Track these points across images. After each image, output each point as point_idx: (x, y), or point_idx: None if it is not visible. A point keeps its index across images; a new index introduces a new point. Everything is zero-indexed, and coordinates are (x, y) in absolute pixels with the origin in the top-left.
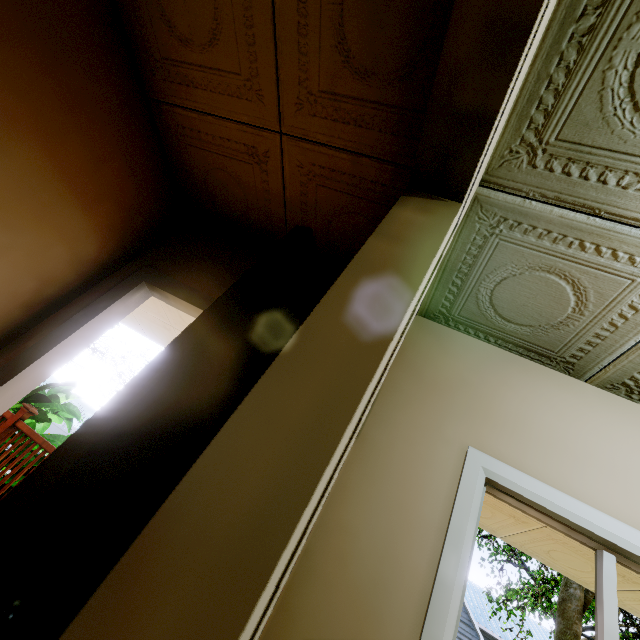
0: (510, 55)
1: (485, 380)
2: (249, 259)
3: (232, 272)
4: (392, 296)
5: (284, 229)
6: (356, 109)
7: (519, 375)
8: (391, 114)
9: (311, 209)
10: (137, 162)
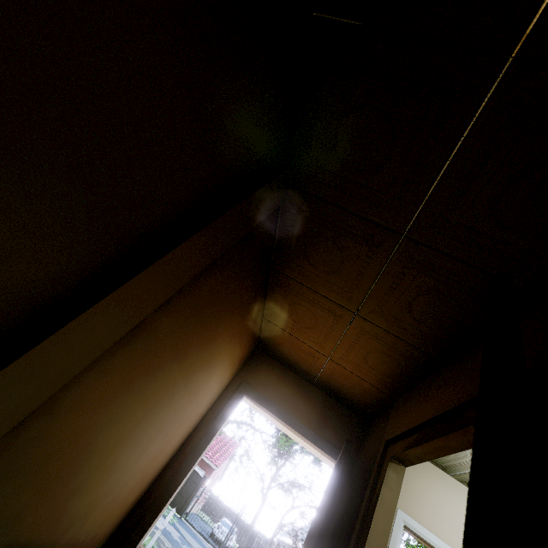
0: (420, 461)
1: (406, 471)
2: (293, 379)
3: (286, 389)
4: (389, 514)
5: (316, 376)
6: (366, 371)
7: (422, 469)
8: (380, 379)
9: (334, 378)
10: (251, 340)
